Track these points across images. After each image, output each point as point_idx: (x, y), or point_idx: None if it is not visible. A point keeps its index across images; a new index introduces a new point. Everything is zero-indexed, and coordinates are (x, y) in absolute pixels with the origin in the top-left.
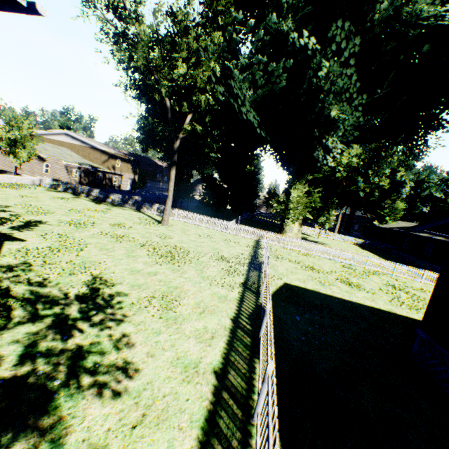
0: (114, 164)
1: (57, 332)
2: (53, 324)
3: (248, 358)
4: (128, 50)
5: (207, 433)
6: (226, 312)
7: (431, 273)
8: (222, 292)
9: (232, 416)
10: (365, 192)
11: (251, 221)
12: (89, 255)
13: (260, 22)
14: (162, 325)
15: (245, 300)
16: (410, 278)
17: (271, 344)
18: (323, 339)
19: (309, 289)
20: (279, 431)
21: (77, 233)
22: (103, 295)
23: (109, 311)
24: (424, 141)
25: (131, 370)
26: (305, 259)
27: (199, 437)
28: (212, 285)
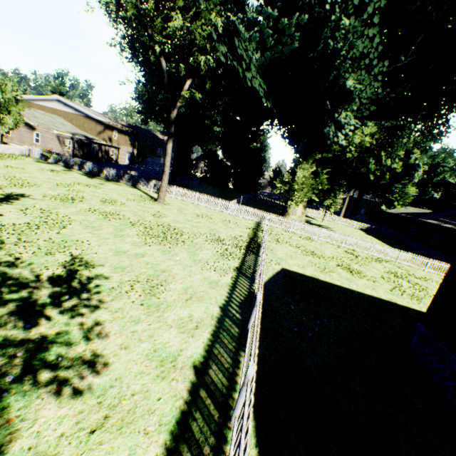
0: (111, 136)
1: (20, 319)
2: (17, 310)
3: (233, 351)
4: None
5: (176, 439)
6: (215, 299)
7: (435, 262)
8: (214, 277)
9: (208, 418)
10: (376, 175)
11: (254, 201)
12: (72, 233)
13: None
14: (142, 312)
15: (237, 286)
16: (414, 266)
17: (256, 342)
18: (317, 330)
19: (308, 275)
20: (258, 435)
21: (62, 209)
22: (80, 278)
23: (84, 296)
24: (445, 120)
25: (99, 364)
26: (307, 244)
27: (167, 443)
28: (203, 270)
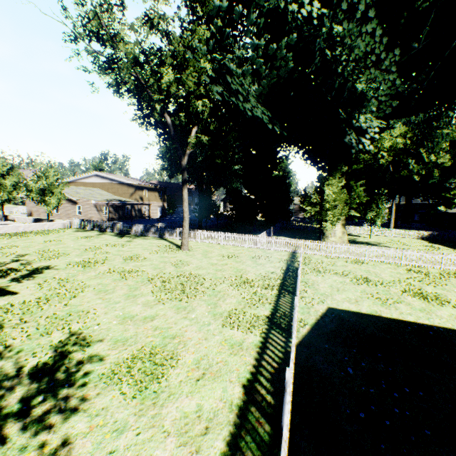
0: (141, 195)
1: None
2: None
3: None
4: (119, 76)
5: None
6: (237, 372)
7: None
8: (237, 336)
9: None
10: (421, 175)
11: (288, 229)
12: (81, 301)
13: (249, 3)
14: (132, 411)
15: (268, 346)
16: None
17: None
18: (398, 411)
19: (365, 313)
20: None
21: (81, 275)
22: (69, 364)
23: (64, 392)
24: None
25: None
26: (355, 268)
27: None
28: (224, 326)
